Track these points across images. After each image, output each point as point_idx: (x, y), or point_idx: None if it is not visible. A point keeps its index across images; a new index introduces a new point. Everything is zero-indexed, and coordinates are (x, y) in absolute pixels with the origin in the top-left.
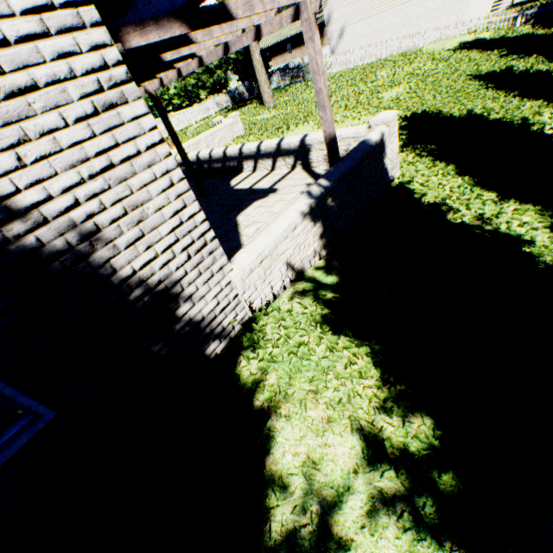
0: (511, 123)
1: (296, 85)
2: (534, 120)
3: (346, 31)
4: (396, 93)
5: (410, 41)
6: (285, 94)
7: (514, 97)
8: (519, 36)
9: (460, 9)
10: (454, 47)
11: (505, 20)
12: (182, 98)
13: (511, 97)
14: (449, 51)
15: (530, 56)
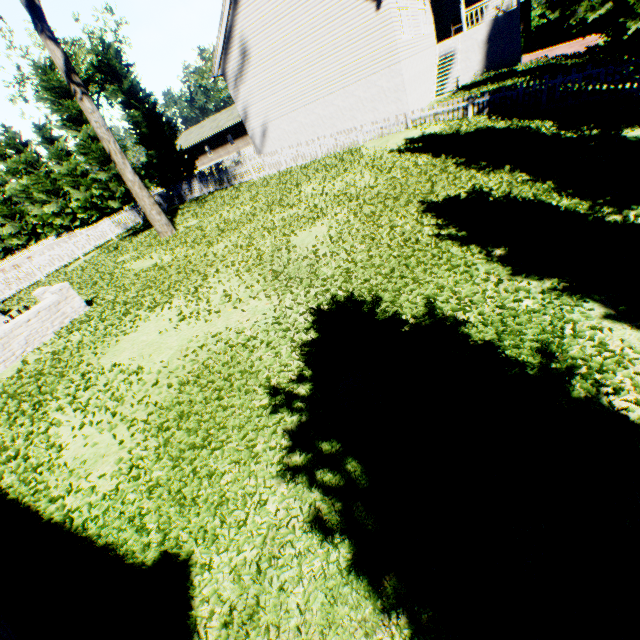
0: (521, 371)
1: (219, 195)
2: (567, 353)
3: (270, 127)
4: (316, 236)
5: (350, 135)
6: (198, 212)
7: (503, 263)
8: (477, 130)
9: (399, 98)
10: (399, 147)
11: (454, 110)
12: (90, 210)
13: (497, 264)
14: (393, 153)
15: (502, 166)
